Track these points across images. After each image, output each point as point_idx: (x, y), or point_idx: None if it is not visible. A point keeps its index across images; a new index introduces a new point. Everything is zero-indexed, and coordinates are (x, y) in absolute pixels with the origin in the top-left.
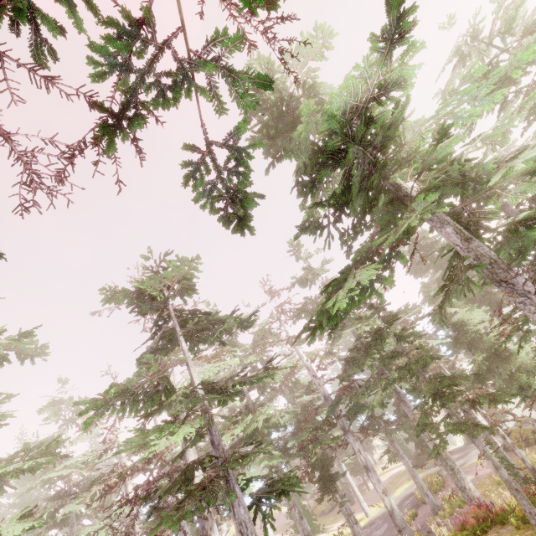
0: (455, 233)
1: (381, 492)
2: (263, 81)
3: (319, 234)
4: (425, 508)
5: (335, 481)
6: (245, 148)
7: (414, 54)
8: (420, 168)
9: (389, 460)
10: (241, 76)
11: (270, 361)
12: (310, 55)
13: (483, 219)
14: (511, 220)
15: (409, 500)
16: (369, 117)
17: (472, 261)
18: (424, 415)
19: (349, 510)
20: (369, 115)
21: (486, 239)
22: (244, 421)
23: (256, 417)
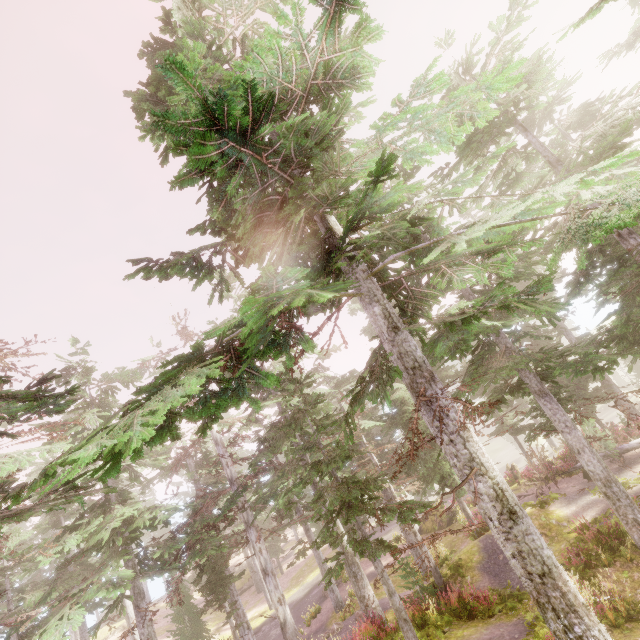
0: (384, 316)
1: (276, 601)
2: None
3: (200, 279)
4: (331, 602)
5: (226, 587)
6: None
7: (372, 33)
8: (352, 213)
9: (299, 554)
10: None
11: (72, 480)
12: None
13: (421, 303)
14: (453, 309)
15: (319, 588)
16: (271, 101)
17: (396, 359)
18: (326, 529)
19: (243, 614)
20: (271, 98)
21: (421, 328)
22: (88, 527)
23: (103, 525)
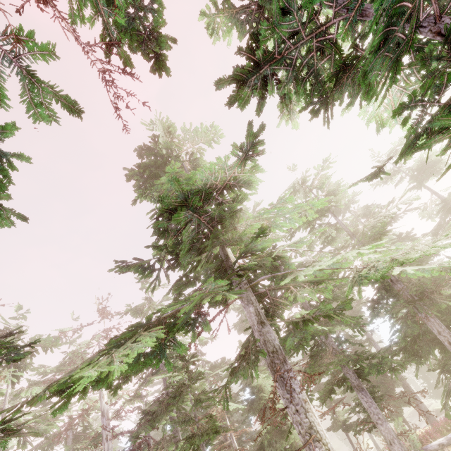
0: (255, 313)
1: None
2: (71, 104)
3: (145, 276)
4: None
5: None
6: (8, 154)
7: (259, 170)
8: (242, 250)
9: None
10: (45, 86)
11: (10, 421)
12: (203, 139)
13: (278, 308)
14: (297, 314)
15: None
16: (211, 195)
17: (262, 345)
18: None
19: None
20: (212, 194)
21: (278, 325)
22: None
23: None
